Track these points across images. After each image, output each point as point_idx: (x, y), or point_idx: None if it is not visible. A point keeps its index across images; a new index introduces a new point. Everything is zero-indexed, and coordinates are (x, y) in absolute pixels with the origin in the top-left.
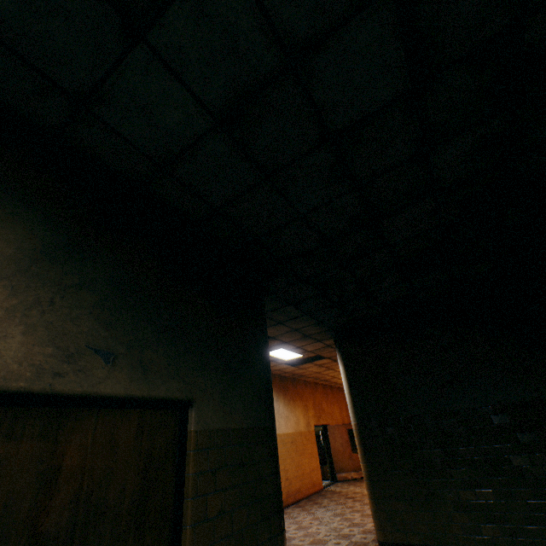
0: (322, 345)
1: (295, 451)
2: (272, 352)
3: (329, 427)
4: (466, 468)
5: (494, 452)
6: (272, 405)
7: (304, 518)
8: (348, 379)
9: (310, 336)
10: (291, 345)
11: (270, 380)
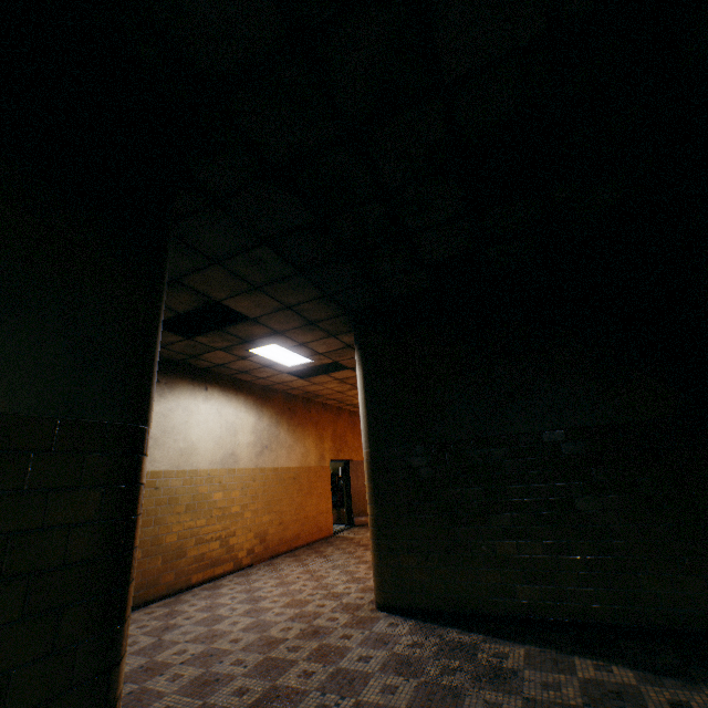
0: (338, 343)
1: (298, 490)
2: (262, 351)
3: (352, 464)
4: (511, 513)
5: (555, 493)
6: (142, 386)
7: (292, 571)
8: (366, 389)
9: (316, 324)
10: (289, 338)
11: (146, 336)
